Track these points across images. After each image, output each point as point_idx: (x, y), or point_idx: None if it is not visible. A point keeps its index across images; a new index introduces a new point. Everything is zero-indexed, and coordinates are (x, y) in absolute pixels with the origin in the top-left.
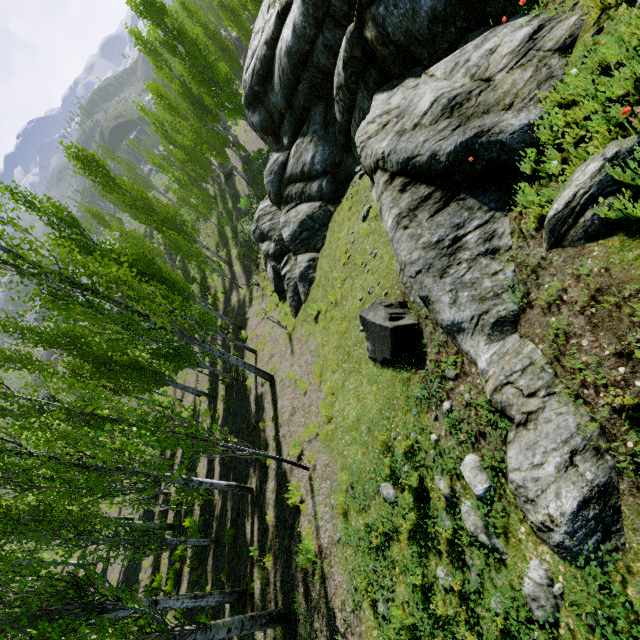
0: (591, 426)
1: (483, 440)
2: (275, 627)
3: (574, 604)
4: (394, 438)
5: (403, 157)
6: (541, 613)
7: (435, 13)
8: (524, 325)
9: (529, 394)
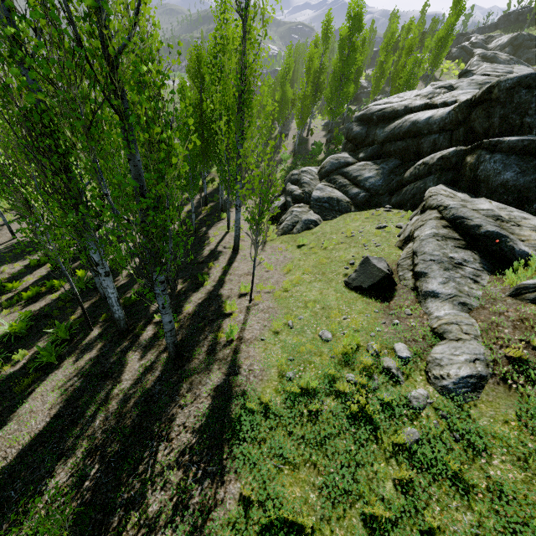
0: (489, 357)
1: (414, 342)
2: (171, 353)
3: (436, 408)
4: (345, 318)
5: (460, 215)
6: (416, 404)
7: (506, 183)
8: (475, 313)
9: (465, 333)
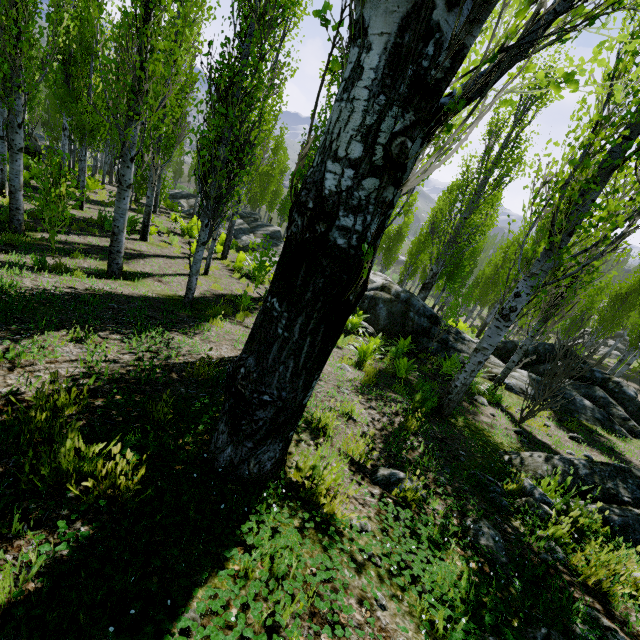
0: None
1: None
2: None
3: None
4: None
5: None
6: None
7: None
8: None
9: None
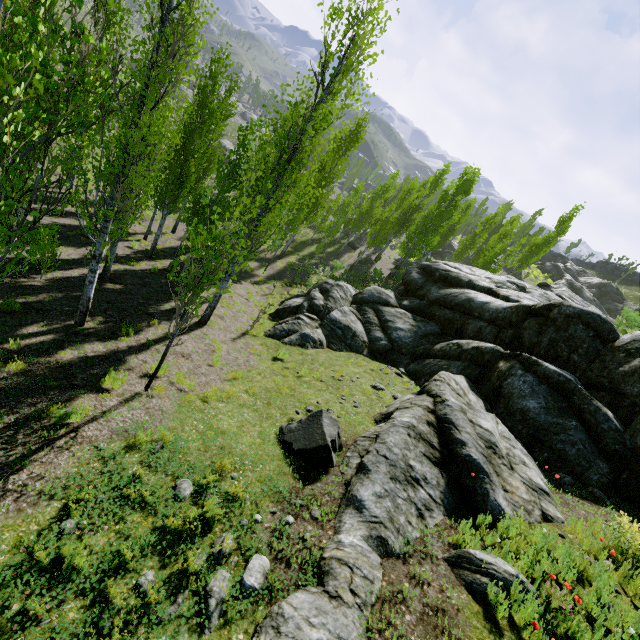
0: None
1: (285, 565)
2: None
3: None
4: (233, 477)
5: (452, 418)
6: None
7: (527, 412)
8: (390, 563)
9: (353, 590)
